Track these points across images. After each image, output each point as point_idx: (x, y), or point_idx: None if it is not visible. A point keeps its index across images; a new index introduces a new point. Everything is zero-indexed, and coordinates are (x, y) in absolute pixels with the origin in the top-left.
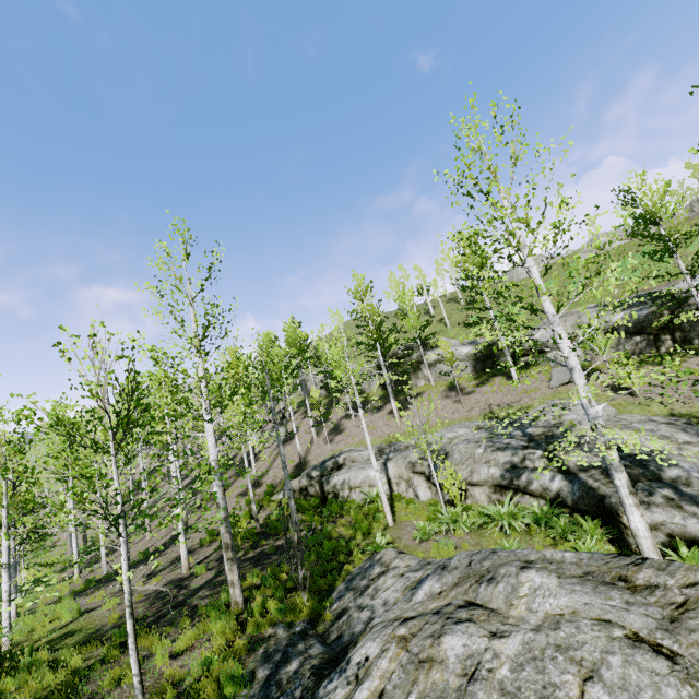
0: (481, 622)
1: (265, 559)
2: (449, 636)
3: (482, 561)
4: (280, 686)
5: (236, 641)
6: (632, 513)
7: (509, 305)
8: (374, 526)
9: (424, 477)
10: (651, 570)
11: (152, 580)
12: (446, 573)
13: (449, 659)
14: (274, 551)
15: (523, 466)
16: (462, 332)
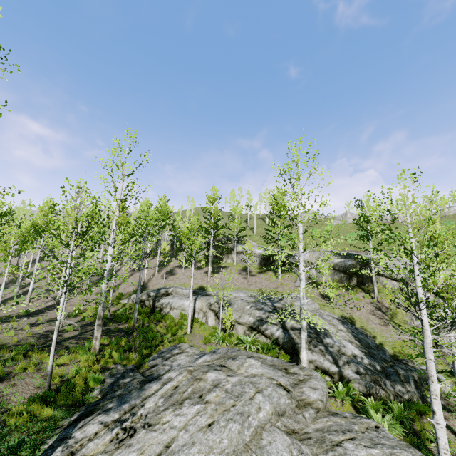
0: (225, 371)
1: (111, 333)
2: (210, 373)
3: (232, 352)
4: (119, 386)
5: (95, 365)
6: (303, 351)
7: (284, 241)
8: (179, 331)
9: (214, 313)
10: (297, 368)
11: (35, 327)
12: (214, 354)
13: (208, 379)
14: (117, 330)
15: (266, 321)
16: (261, 240)
